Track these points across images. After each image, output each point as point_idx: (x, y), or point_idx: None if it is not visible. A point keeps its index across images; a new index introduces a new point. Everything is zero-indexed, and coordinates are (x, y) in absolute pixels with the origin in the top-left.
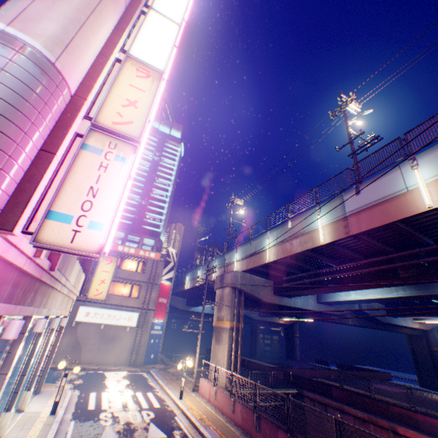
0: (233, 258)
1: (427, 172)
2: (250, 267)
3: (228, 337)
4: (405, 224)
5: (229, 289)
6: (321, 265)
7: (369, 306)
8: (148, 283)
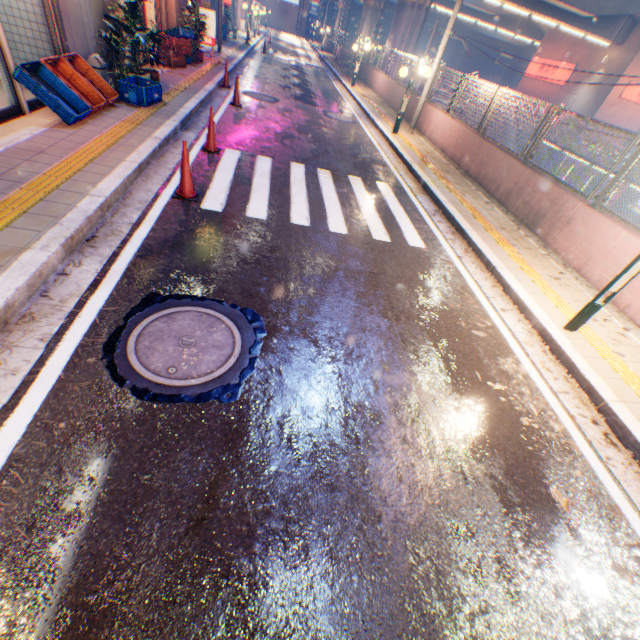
0: None
1: None
2: None
3: (340, 17)
4: None
5: None
6: None
7: None
8: None
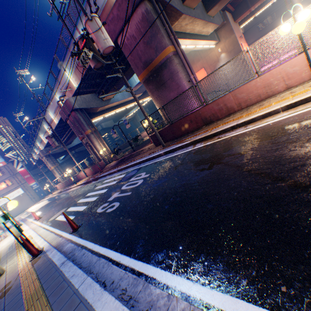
0: (38, 145)
1: (52, 114)
2: (45, 147)
3: (57, 171)
4: (62, 123)
5: (45, 157)
6: (65, 133)
7: (106, 124)
8: (13, 176)
